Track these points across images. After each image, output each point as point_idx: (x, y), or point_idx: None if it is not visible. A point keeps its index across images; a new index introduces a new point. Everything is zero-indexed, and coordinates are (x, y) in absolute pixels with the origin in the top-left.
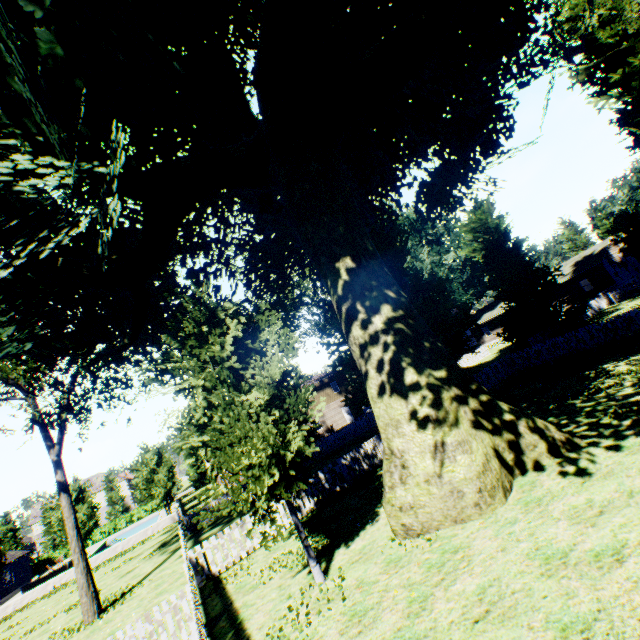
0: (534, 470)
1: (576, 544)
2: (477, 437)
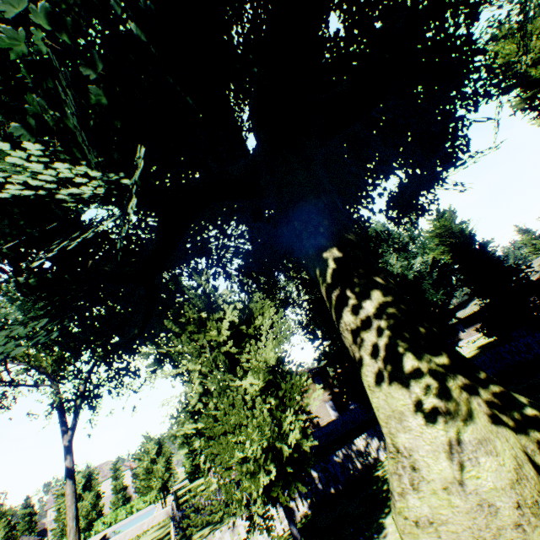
0: None
1: None
2: (499, 435)
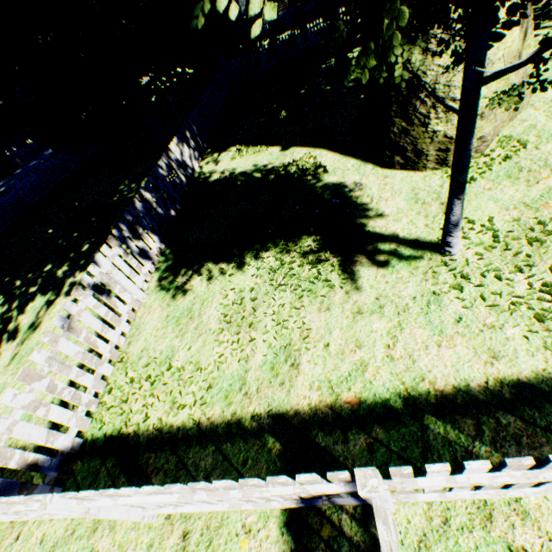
0: None
1: None
2: None
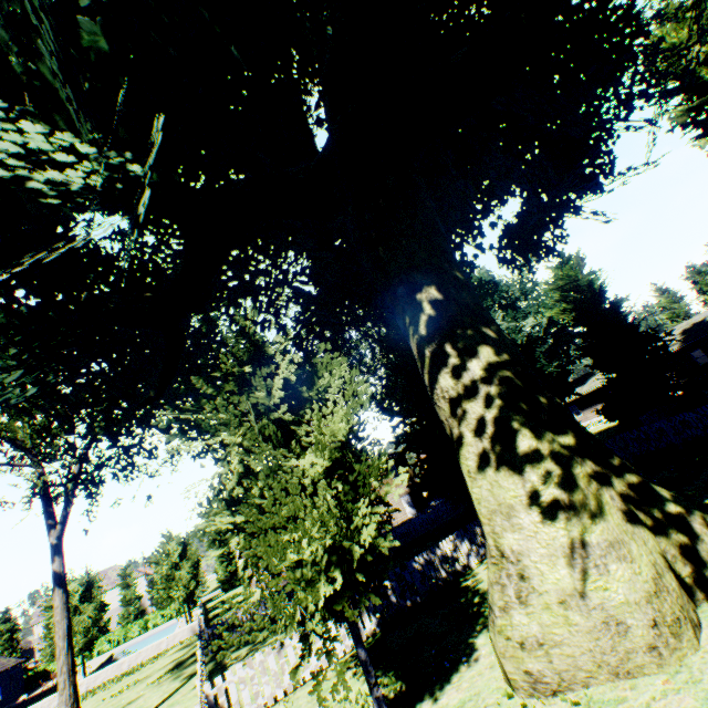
0: None
1: None
2: (636, 536)
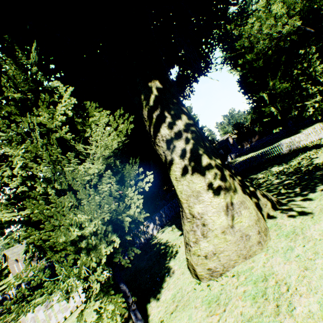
0: (269, 218)
1: None
2: (247, 199)
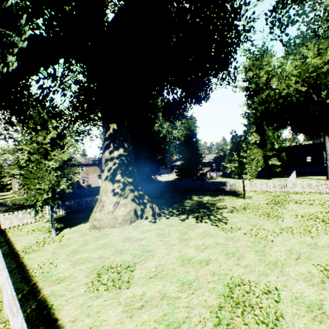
0: (145, 219)
1: (136, 236)
2: (131, 204)
